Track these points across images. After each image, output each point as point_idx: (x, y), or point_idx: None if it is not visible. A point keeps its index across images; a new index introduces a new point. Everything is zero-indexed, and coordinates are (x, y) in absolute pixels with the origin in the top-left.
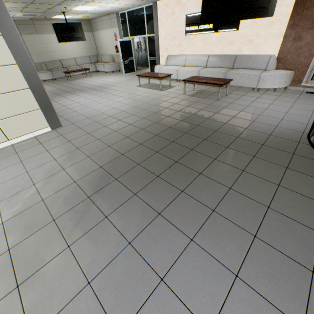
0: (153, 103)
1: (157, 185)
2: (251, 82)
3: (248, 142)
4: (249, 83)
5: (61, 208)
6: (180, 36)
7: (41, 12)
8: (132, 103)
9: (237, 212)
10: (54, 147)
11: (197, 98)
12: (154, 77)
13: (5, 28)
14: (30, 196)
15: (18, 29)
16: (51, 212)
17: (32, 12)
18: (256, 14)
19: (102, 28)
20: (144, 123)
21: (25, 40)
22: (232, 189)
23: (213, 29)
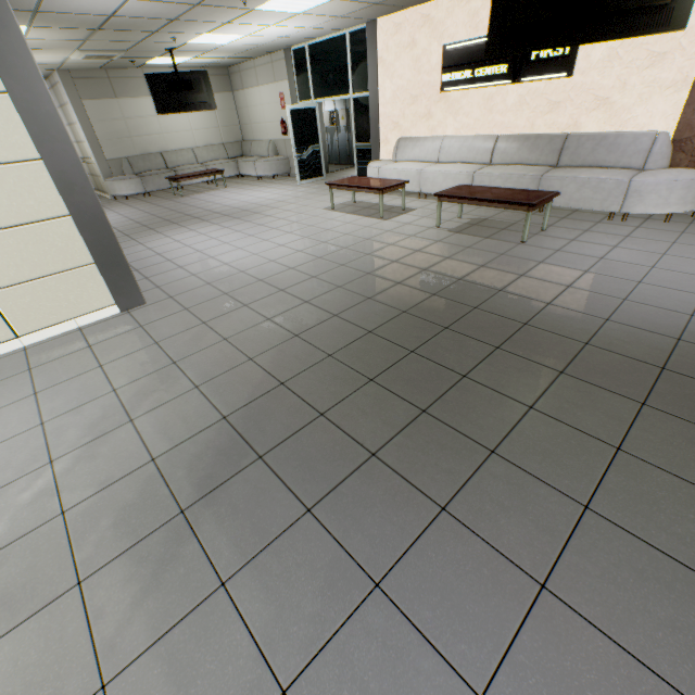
0: (364, 248)
1: (370, 482)
2: (607, 198)
3: (621, 359)
4: (601, 202)
5: (104, 544)
6: (428, 94)
7: (123, 50)
8: (314, 248)
9: (619, 598)
10: (119, 357)
11: (471, 237)
12: (367, 189)
13: (16, 76)
14: (34, 498)
15: (76, 88)
16: (77, 556)
17: (102, 51)
18: (639, 25)
19: (253, 82)
20: (341, 300)
21: (90, 112)
22: (592, 509)
23: (509, 76)
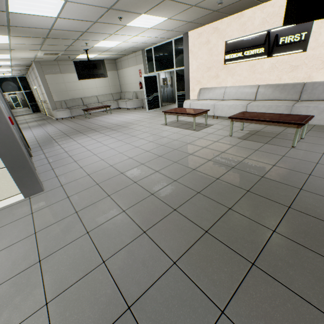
0: (187, 150)
1: None
2: None
3: None
4: None
5: None
6: (216, 65)
7: (63, 50)
8: (156, 149)
9: None
10: (0, 249)
11: (255, 143)
12: (186, 114)
13: None
14: None
15: (42, 69)
16: None
17: (52, 50)
18: None
19: (127, 66)
20: (178, 194)
21: (48, 80)
22: None
23: (265, 54)
